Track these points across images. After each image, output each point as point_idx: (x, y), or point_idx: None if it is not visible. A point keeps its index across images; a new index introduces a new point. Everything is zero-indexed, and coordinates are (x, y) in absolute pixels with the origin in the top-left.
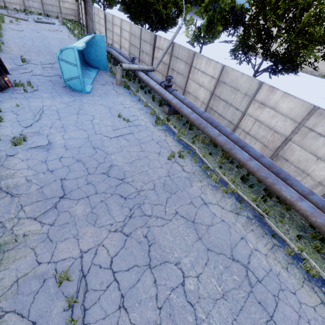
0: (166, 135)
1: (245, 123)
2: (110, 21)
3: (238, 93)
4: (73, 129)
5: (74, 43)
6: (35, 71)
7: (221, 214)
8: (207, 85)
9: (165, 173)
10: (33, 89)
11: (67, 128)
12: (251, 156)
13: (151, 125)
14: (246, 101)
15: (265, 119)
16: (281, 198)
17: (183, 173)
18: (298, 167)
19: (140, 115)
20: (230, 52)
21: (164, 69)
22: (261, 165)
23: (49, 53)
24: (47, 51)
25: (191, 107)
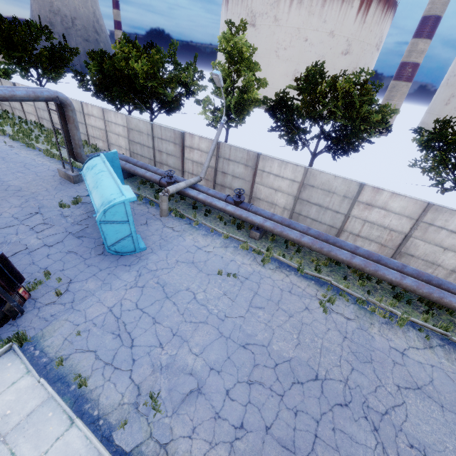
0: (287, 275)
1: (352, 225)
2: (76, 109)
3: (334, 196)
4: (190, 329)
5: (27, 154)
6: (25, 241)
7: (423, 357)
8: (287, 189)
9: (340, 336)
10: (63, 282)
11: (182, 332)
12: (392, 269)
13: (258, 267)
14: (347, 204)
15: (376, 219)
16: (453, 310)
17: (351, 324)
18: (427, 260)
19: (234, 255)
20: (279, 138)
21: (207, 172)
22: (417, 280)
23: (8, 190)
24: (2, 188)
25: (289, 224)
